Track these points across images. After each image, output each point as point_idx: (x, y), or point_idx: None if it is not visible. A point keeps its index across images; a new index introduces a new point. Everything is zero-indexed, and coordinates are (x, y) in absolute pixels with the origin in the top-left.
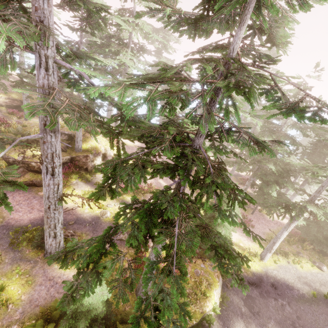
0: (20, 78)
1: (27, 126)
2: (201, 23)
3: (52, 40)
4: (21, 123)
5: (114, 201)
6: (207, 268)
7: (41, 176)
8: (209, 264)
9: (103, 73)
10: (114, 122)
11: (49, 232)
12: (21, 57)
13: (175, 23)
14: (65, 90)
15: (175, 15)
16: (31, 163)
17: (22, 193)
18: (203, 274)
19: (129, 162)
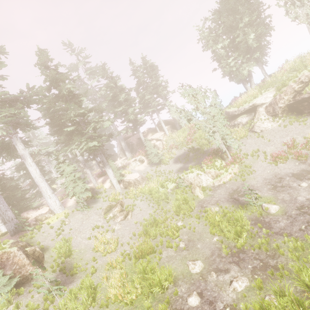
0: None
1: None
2: None
3: None
4: None
5: None
6: None
7: None
8: None
9: None
10: None
11: None
12: None
13: None
14: None
15: None
16: None
17: None
18: None
19: None
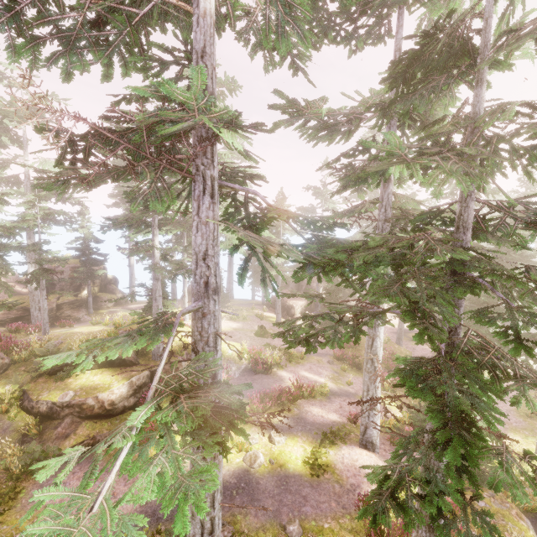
0: (41, 265)
1: (55, 341)
2: (394, 105)
3: (217, 157)
4: (42, 339)
5: (254, 430)
6: (491, 505)
7: (108, 422)
8: (489, 496)
9: (178, 227)
10: (182, 304)
11: (203, 522)
12: (30, 239)
13: (314, 129)
14: (99, 273)
15: (318, 118)
16: (86, 402)
17: (79, 471)
18: (496, 522)
19: (244, 355)
